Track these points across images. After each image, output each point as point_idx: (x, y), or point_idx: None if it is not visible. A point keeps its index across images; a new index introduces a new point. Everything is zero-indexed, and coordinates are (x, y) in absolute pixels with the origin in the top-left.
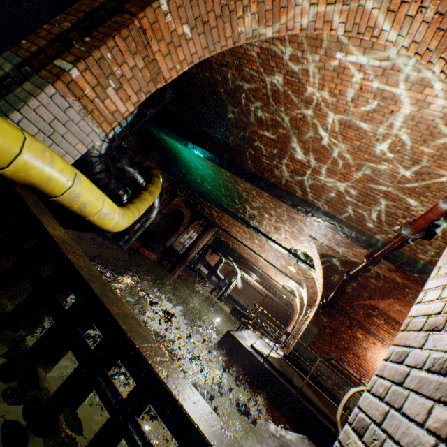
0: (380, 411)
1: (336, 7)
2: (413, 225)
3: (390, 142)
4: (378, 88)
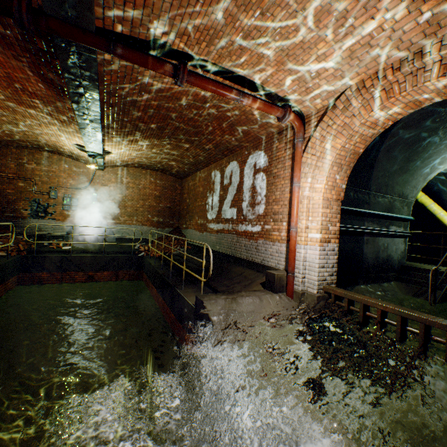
0: (325, 261)
1: (441, 87)
2: (197, 82)
3: (288, 25)
4: (359, 35)
